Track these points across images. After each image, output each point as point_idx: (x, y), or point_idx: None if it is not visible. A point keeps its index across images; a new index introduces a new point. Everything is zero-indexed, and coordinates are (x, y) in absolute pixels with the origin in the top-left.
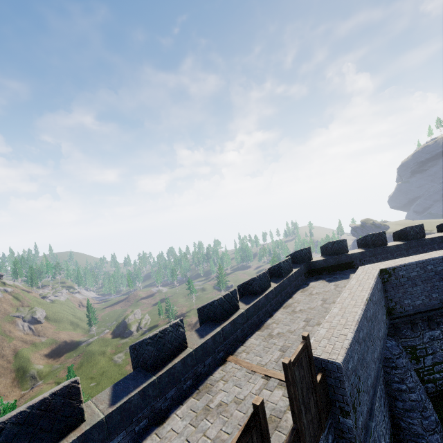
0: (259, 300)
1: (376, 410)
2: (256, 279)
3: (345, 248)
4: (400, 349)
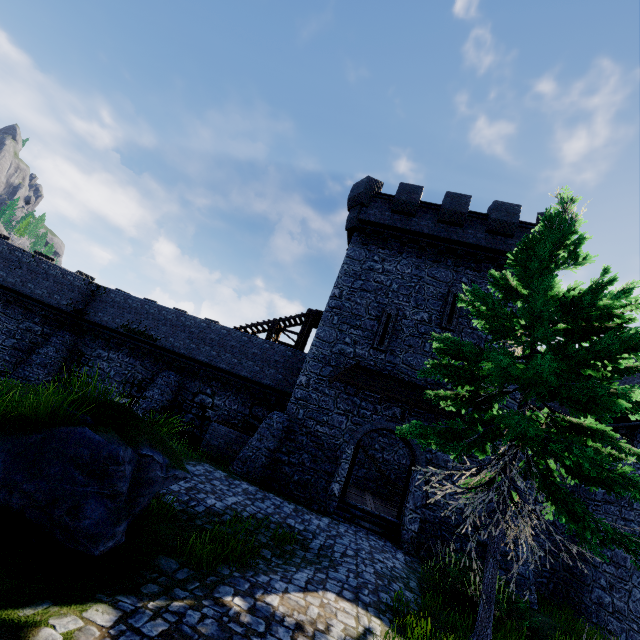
0: None
1: None
2: (36, 252)
3: None
4: (64, 336)
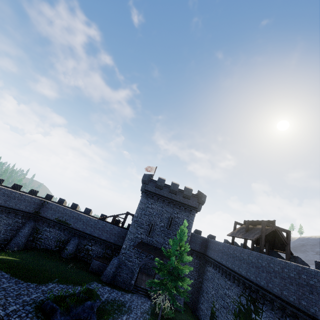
0: (9, 187)
1: (3, 222)
2: (15, 184)
3: (63, 202)
4: (31, 223)
